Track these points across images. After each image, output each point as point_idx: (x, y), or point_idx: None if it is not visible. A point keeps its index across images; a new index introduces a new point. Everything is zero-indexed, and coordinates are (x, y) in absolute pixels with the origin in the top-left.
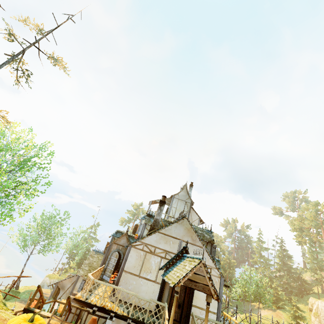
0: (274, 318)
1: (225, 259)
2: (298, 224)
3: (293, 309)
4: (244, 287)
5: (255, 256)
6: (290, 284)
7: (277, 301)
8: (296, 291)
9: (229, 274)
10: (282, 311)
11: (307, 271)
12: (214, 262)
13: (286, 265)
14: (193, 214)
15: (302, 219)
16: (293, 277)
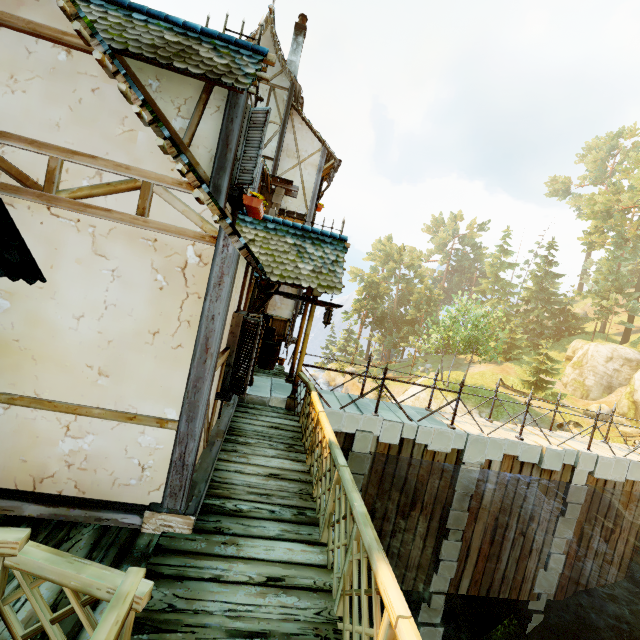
0: (496, 375)
1: (422, 290)
2: (605, 201)
3: (538, 360)
4: (448, 332)
5: (486, 281)
6: (542, 323)
7: (509, 350)
8: (549, 333)
9: (425, 314)
10: (514, 364)
11: (586, 297)
12: (159, 137)
13: (546, 290)
14: (302, 138)
15: (618, 193)
16: (552, 311)
